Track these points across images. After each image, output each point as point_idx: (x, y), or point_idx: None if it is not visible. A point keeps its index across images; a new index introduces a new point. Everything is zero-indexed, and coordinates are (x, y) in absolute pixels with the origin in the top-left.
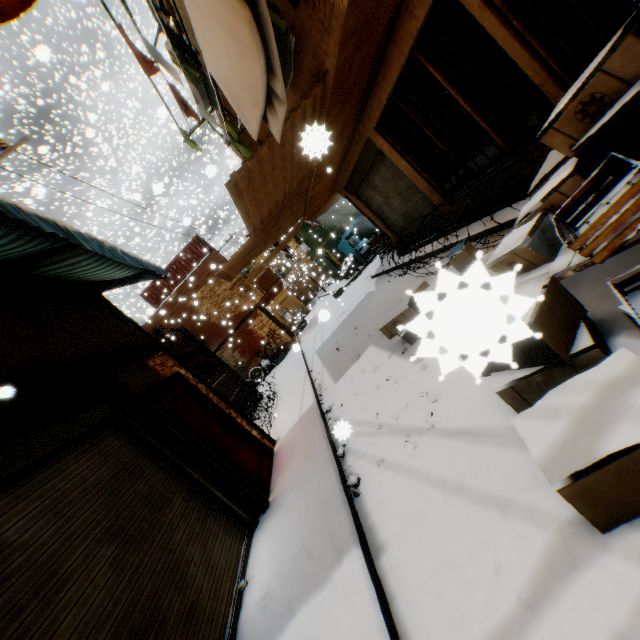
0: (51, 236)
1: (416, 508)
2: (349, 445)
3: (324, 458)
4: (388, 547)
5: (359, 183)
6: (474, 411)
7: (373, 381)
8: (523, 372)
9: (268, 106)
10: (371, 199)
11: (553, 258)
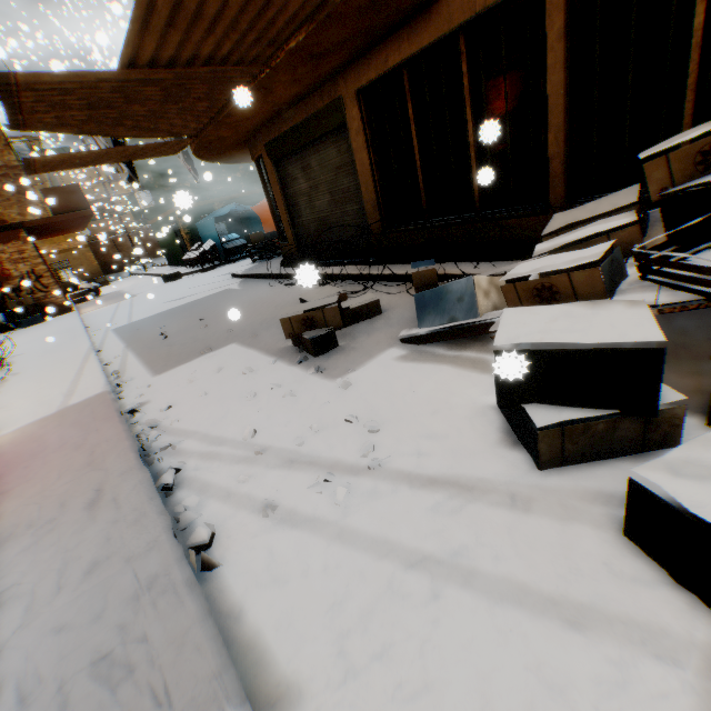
0: None
1: (369, 606)
2: (185, 471)
3: (131, 485)
4: (305, 697)
5: (291, 150)
6: (456, 455)
7: (242, 386)
8: (586, 412)
9: None
10: (292, 180)
11: (610, 296)
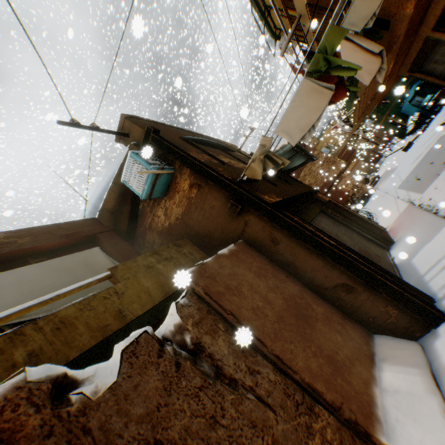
0: (294, 151)
1: None
2: (438, 209)
3: (423, 215)
4: None
5: (420, 65)
6: None
7: None
8: None
9: (376, 73)
10: (432, 70)
11: None
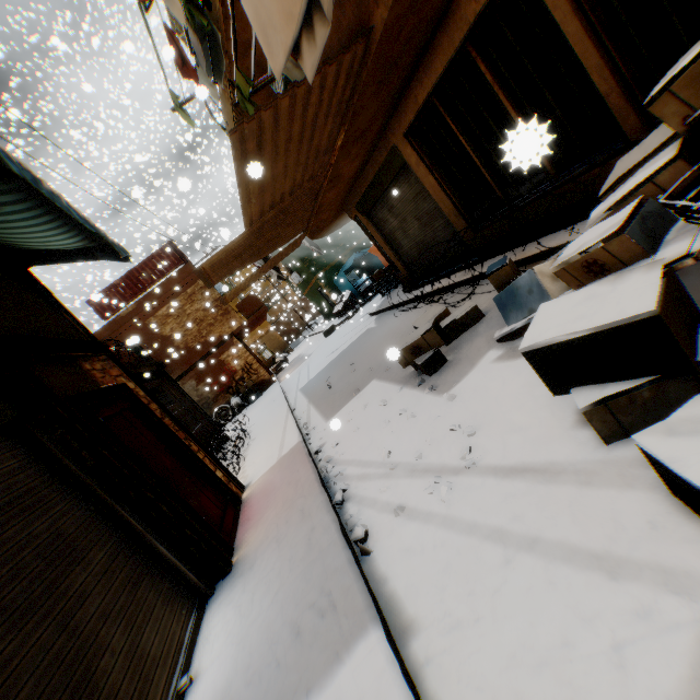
0: None
1: (461, 570)
2: (349, 490)
3: (317, 505)
4: (421, 627)
5: (374, 201)
6: (534, 444)
7: (380, 416)
8: (624, 385)
9: (305, 27)
10: (385, 222)
11: (653, 252)
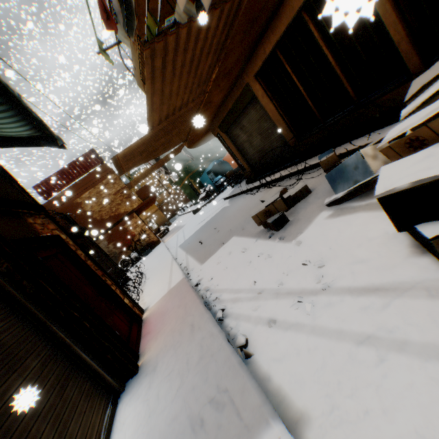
0: None
1: (338, 369)
2: (227, 310)
3: (204, 320)
4: (312, 418)
5: (231, 122)
6: (378, 270)
7: (243, 259)
8: None
9: None
10: (237, 137)
11: None
